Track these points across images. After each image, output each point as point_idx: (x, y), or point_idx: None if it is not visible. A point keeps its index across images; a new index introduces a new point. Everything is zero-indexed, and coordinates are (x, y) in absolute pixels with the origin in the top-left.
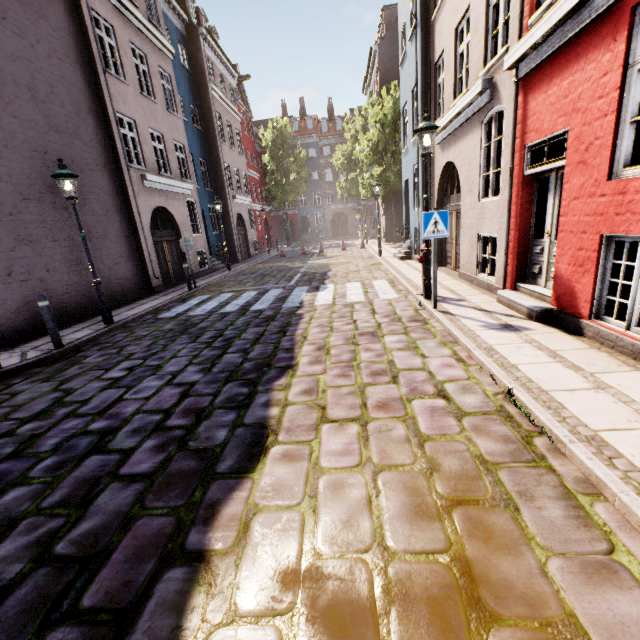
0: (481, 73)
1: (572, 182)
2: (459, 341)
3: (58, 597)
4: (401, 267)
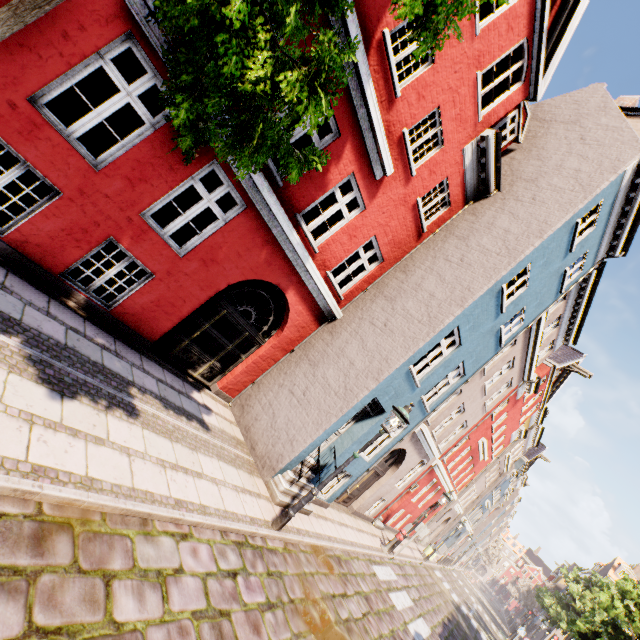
0: (439, 446)
1: (409, 497)
2: (402, 559)
3: (465, 637)
4: (343, 534)
